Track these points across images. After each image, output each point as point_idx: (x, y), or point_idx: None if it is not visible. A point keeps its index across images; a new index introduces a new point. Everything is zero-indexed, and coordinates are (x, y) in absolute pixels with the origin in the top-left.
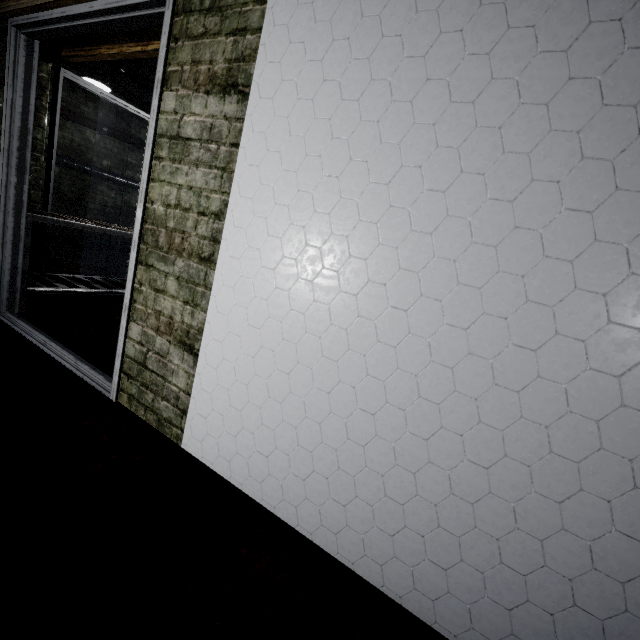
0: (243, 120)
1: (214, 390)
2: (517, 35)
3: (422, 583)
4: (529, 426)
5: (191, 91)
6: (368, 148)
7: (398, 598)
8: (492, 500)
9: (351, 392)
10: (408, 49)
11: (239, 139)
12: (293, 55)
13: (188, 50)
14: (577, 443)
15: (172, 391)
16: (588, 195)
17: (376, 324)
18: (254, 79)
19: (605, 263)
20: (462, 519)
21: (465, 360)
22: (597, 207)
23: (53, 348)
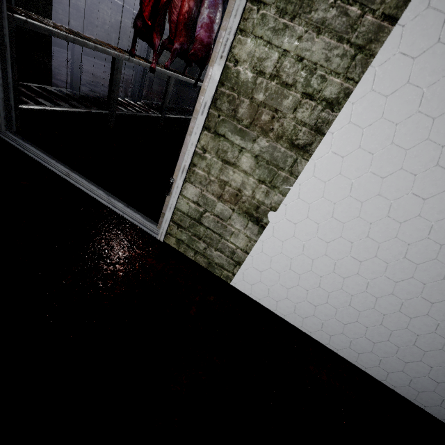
0: None
1: (276, 256)
2: None
3: (416, 384)
4: None
5: None
6: None
7: (393, 387)
8: None
9: (420, 286)
10: None
11: (401, 11)
12: None
13: None
14: None
15: (228, 247)
16: None
17: None
18: None
19: None
20: None
21: None
22: None
23: (79, 181)
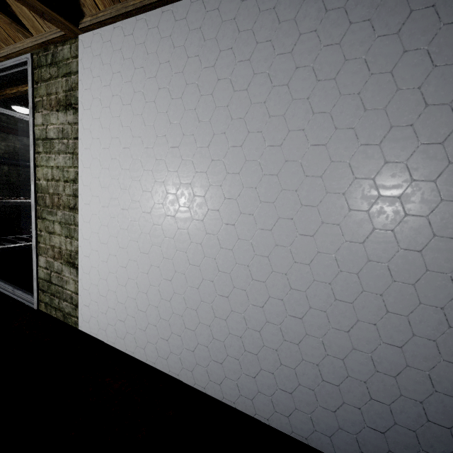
0: (78, 123)
1: (90, 287)
2: (192, 61)
3: (212, 376)
4: (240, 267)
5: (49, 111)
6: (140, 129)
7: (203, 389)
8: (234, 315)
9: (158, 270)
10: (148, 74)
11: (78, 135)
12: (96, 84)
13: (44, 88)
14: (262, 271)
15: (68, 294)
16: (238, 137)
17: (162, 227)
18: (79, 100)
19: (252, 171)
20: (223, 330)
21: (206, 238)
22: (243, 143)
23: None
